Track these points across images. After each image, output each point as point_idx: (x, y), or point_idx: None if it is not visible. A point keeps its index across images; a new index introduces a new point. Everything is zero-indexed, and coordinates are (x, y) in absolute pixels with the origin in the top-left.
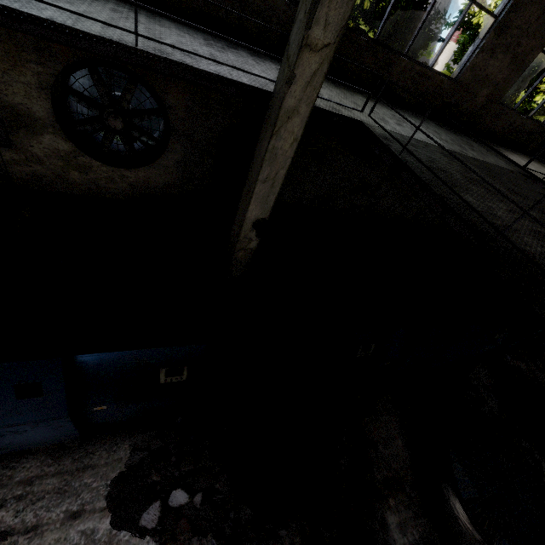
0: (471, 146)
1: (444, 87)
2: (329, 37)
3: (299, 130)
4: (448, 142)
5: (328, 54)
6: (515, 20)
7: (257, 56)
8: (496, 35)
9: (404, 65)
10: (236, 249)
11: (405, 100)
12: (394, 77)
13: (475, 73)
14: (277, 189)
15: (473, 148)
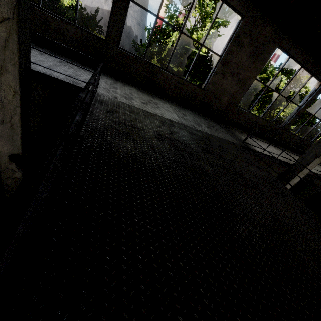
0: (211, 126)
1: (197, 92)
2: (6, 12)
3: (15, 85)
4: (186, 120)
5: (12, 26)
6: (232, 59)
7: (53, 54)
8: (222, 66)
9: (166, 75)
10: (3, 177)
11: (172, 96)
12: (161, 81)
13: (216, 86)
14: (18, 131)
15: (210, 127)
